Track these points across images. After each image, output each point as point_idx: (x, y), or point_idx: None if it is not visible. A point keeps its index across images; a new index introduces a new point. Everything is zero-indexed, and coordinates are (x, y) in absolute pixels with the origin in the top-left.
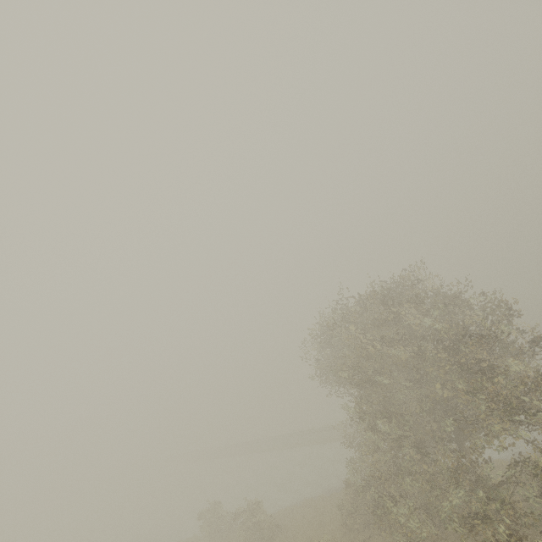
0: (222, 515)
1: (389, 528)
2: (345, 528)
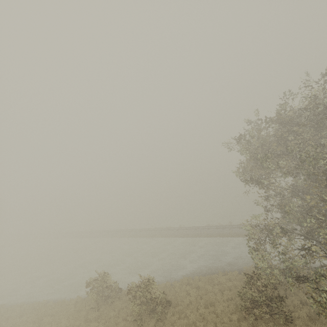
0: (111, 284)
1: None
2: (247, 313)
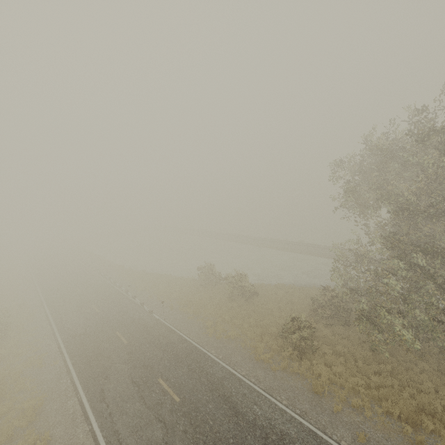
0: (215, 273)
1: (365, 330)
2: (313, 312)
